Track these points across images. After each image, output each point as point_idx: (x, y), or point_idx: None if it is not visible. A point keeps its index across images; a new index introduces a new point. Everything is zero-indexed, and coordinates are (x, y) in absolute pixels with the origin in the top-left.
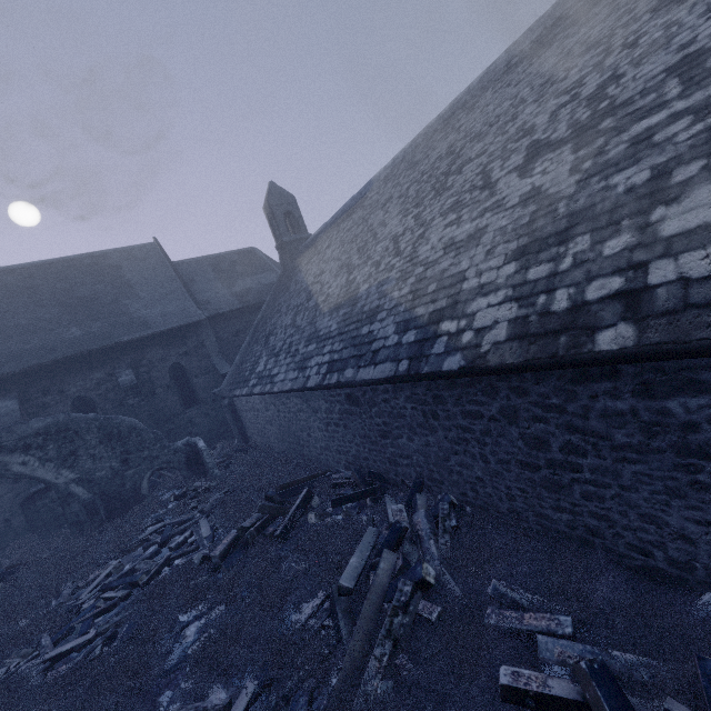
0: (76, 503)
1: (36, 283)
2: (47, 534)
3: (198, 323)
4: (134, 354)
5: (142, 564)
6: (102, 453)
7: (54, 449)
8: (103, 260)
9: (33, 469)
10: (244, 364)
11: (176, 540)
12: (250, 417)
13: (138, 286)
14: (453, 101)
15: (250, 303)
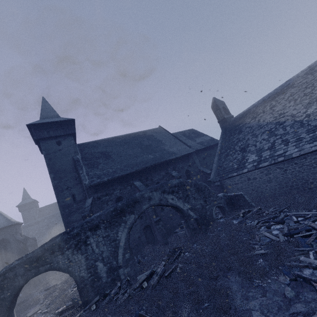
0: (191, 220)
1: (128, 141)
2: (153, 246)
3: (191, 153)
4: (173, 165)
5: (294, 226)
6: (197, 197)
7: (181, 193)
8: (146, 133)
9: (175, 202)
10: (225, 165)
11: (292, 219)
12: (241, 186)
13: (163, 141)
14: None
15: (208, 145)
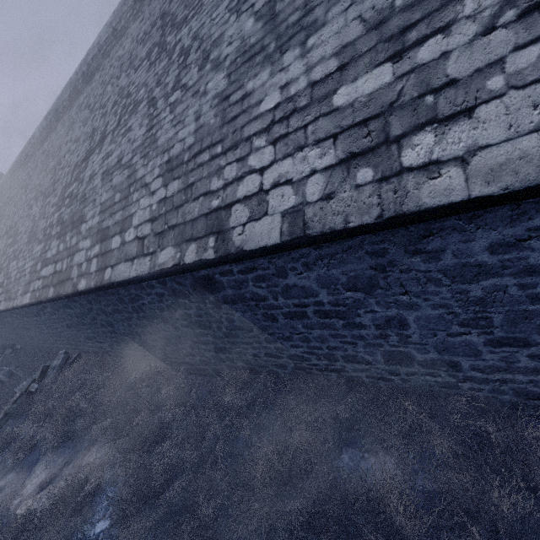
0: None
1: None
2: None
3: None
4: None
5: None
6: None
7: None
8: None
9: None
10: None
11: None
12: None
13: None
14: (12, 166)
15: None
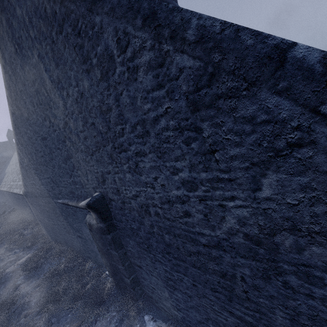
0: None
1: None
2: None
3: None
4: None
5: None
6: None
7: None
8: None
9: None
10: None
11: None
12: None
13: None
14: None
15: (3, 161)
